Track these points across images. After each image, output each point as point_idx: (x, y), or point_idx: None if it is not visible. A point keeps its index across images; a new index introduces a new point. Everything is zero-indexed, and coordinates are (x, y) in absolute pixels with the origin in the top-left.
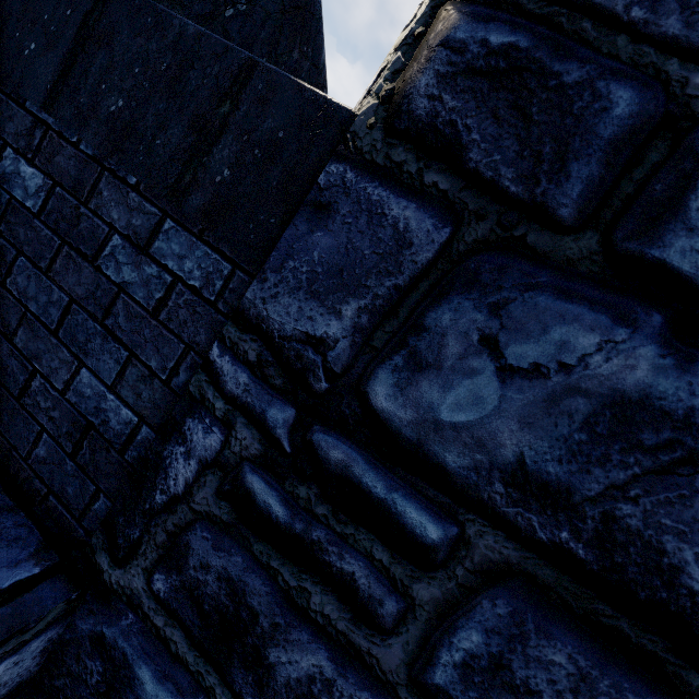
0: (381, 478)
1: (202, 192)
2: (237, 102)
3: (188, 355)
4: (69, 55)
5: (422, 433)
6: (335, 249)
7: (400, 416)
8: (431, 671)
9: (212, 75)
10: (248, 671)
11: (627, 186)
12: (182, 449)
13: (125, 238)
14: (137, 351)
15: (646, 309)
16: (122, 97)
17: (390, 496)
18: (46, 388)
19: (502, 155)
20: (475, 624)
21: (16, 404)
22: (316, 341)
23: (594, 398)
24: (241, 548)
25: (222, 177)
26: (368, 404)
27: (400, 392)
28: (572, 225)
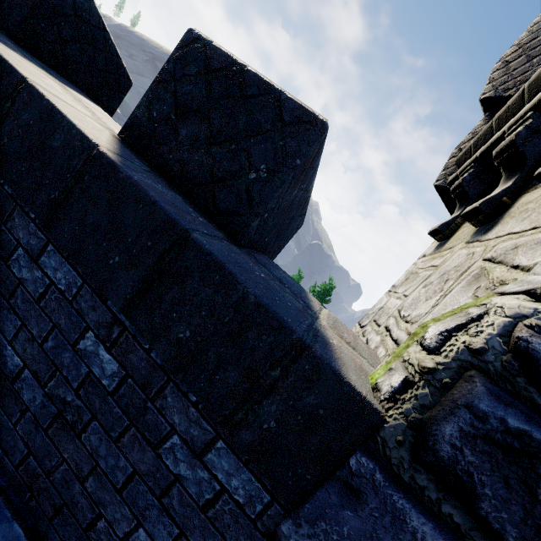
0: None
1: (251, 431)
2: (286, 371)
3: None
4: (147, 277)
5: None
6: (362, 532)
7: None
8: None
9: (267, 342)
10: None
11: None
12: None
13: (183, 441)
14: (186, 532)
15: None
16: (190, 330)
17: None
18: (109, 531)
19: (509, 515)
20: None
21: (83, 534)
22: None
23: None
24: None
25: (268, 426)
26: None
27: None
28: None
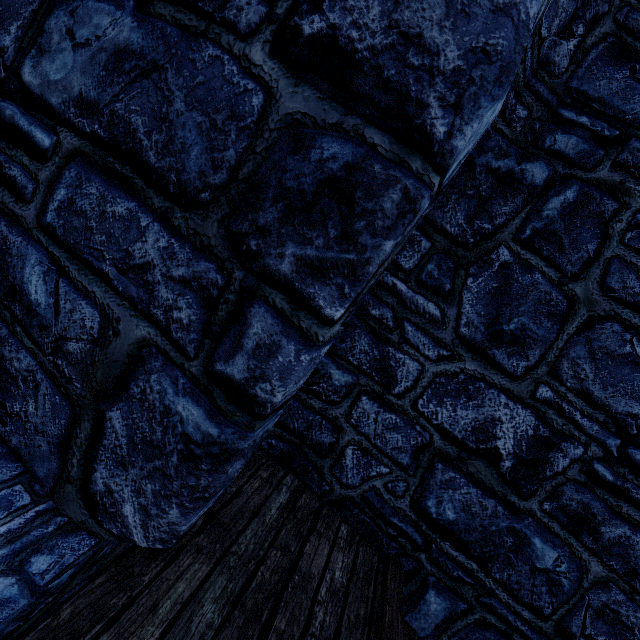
0: (27, 120)
1: None
2: None
3: None
4: None
5: (43, 90)
6: None
7: (34, 83)
8: (46, 216)
9: None
10: None
11: None
12: None
13: None
14: None
15: None
16: None
17: (30, 128)
18: None
19: None
20: (63, 185)
21: None
22: None
23: (109, 51)
24: None
25: None
26: (22, 80)
27: (34, 70)
28: None
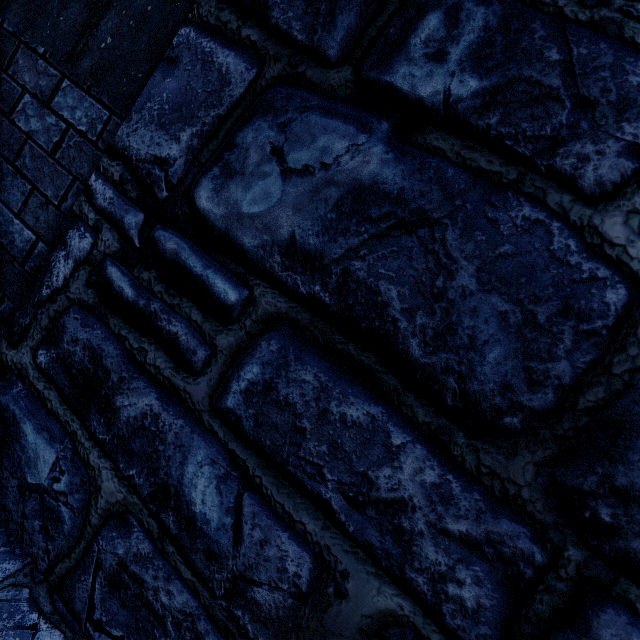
0: (200, 260)
1: (91, 57)
2: None
3: (75, 184)
4: None
5: (229, 223)
6: (179, 90)
7: (215, 212)
8: (225, 398)
9: None
10: (101, 415)
11: (372, 31)
12: (64, 253)
13: (33, 96)
14: (38, 184)
15: (379, 120)
16: None
17: (205, 272)
18: None
19: (294, 13)
20: (256, 360)
21: None
22: (161, 161)
23: (342, 187)
24: (101, 323)
25: (106, 44)
26: (194, 205)
27: (216, 194)
28: (336, 62)
